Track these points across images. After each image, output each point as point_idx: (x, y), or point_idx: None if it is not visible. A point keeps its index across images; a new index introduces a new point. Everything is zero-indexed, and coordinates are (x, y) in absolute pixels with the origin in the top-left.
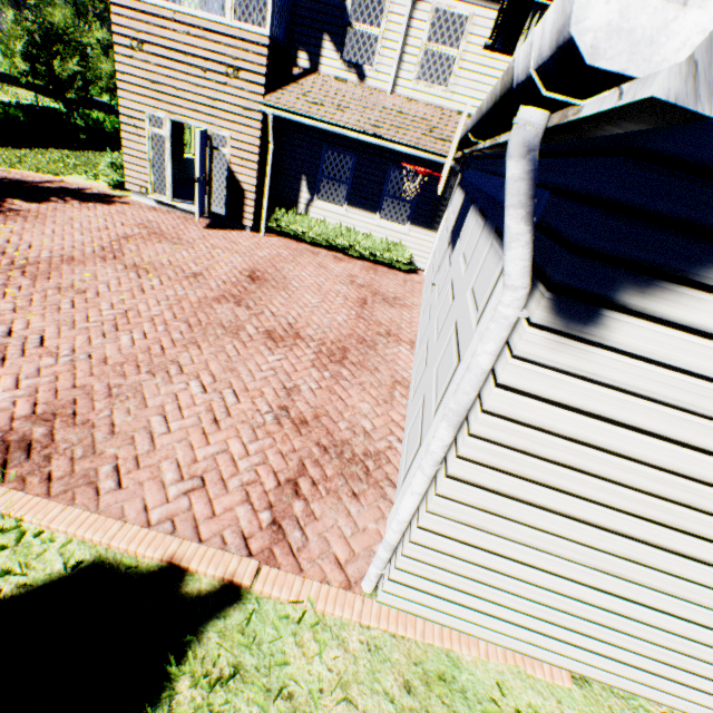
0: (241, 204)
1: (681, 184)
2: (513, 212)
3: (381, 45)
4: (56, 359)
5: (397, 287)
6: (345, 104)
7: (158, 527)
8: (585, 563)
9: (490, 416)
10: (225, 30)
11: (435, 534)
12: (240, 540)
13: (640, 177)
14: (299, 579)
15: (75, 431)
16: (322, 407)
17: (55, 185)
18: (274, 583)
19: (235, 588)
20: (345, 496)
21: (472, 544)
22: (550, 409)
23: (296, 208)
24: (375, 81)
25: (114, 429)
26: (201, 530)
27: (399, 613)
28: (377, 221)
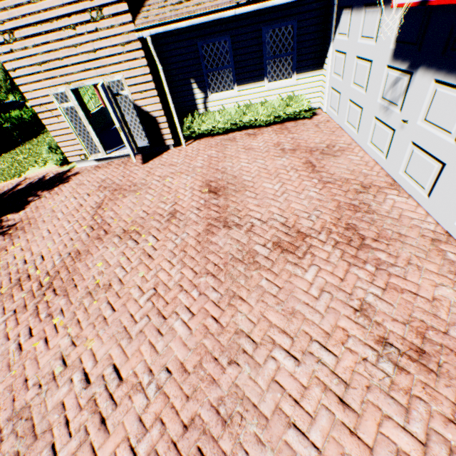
0: (157, 130)
1: None
2: None
3: None
4: (143, 393)
5: (318, 136)
6: None
7: None
8: None
9: None
10: None
11: None
12: None
13: None
14: None
15: None
16: (411, 317)
17: (23, 185)
18: None
19: None
20: None
21: None
22: None
23: (197, 110)
24: None
25: None
26: None
27: None
28: (266, 86)
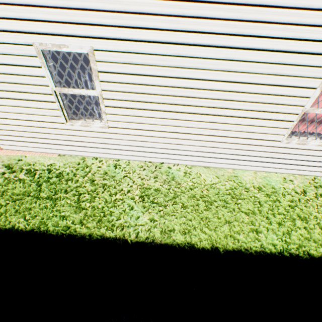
0: None
1: None
2: None
3: None
4: None
5: None
6: None
7: None
8: (15, 112)
9: None
10: None
11: None
12: None
13: None
14: None
15: None
16: None
17: None
18: None
19: None
20: None
21: None
22: None
23: None
24: None
25: None
26: None
27: (12, 151)
28: None
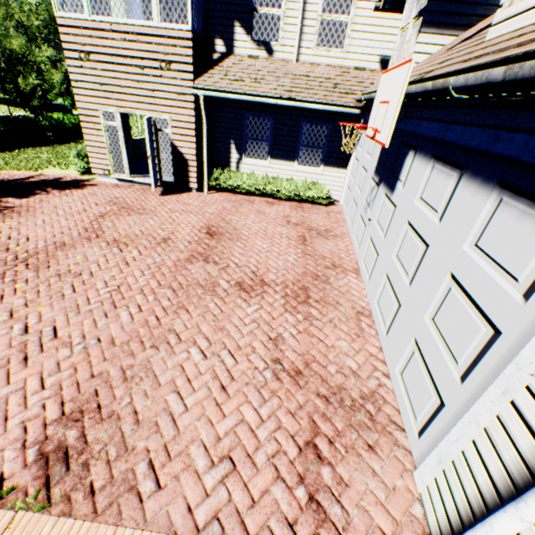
0: (185, 171)
1: None
2: None
3: (283, 22)
4: (70, 349)
5: (324, 220)
6: (261, 76)
7: (207, 531)
8: None
9: None
10: (154, 32)
11: None
12: (287, 530)
13: None
14: None
15: (103, 427)
16: (307, 352)
17: (36, 179)
18: None
19: None
20: (363, 451)
21: None
22: None
23: (229, 167)
24: (282, 54)
25: (137, 417)
26: (247, 526)
27: None
28: (296, 167)
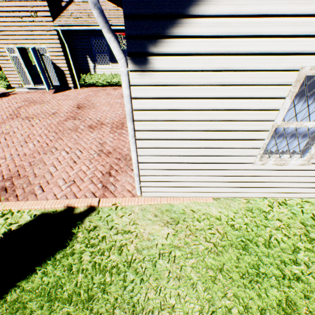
0: (64, 78)
1: (144, 1)
2: (103, 31)
3: None
4: (5, 159)
5: None
6: (91, 13)
7: (61, 199)
8: (194, 155)
9: (137, 111)
10: None
11: (145, 163)
12: (92, 194)
13: (131, 3)
14: (114, 199)
15: (21, 180)
16: (116, 146)
17: None
18: (106, 202)
19: (93, 208)
20: (129, 171)
21: (158, 162)
22: (153, 101)
23: (90, 72)
24: None
25: (36, 175)
26: (77, 195)
27: (151, 198)
28: None
